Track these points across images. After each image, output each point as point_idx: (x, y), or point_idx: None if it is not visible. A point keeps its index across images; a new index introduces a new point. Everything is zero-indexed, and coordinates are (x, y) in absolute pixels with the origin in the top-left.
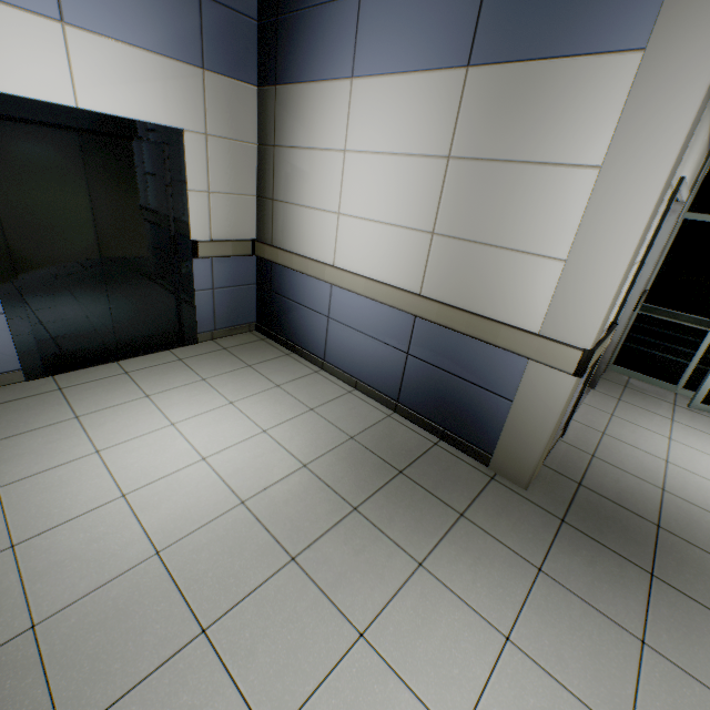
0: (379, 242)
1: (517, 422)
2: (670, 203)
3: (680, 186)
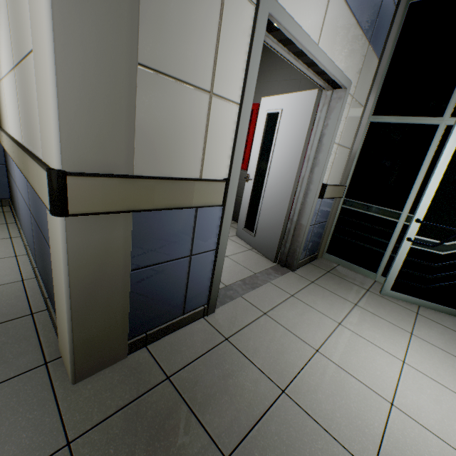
0: (10, 95)
1: (56, 287)
2: (255, 23)
3: (266, 4)
